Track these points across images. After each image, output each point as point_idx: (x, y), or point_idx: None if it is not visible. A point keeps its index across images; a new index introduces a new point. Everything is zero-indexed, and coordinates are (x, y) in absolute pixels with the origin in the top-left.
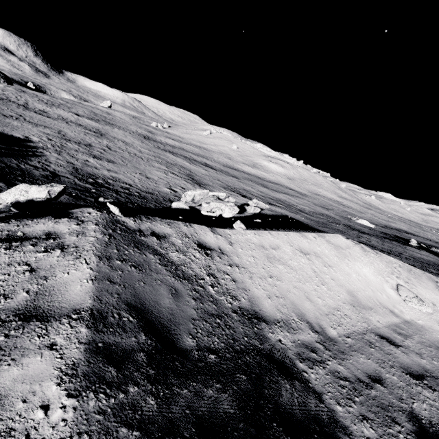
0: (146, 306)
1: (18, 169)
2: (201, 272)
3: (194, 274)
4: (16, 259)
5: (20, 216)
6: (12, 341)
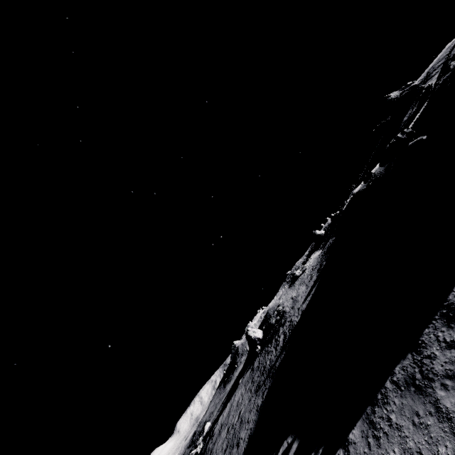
0: None
1: None
2: None
3: None
4: None
5: None
6: None
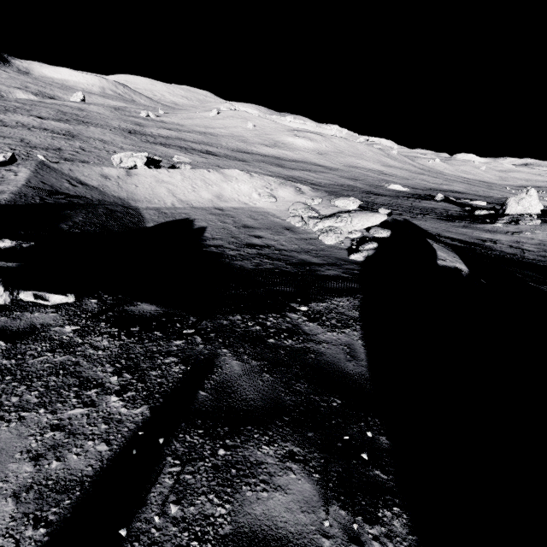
0: (54, 185)
1: None
2: (98, 184)
3: (93, 184)
4: None
5: None
6: None
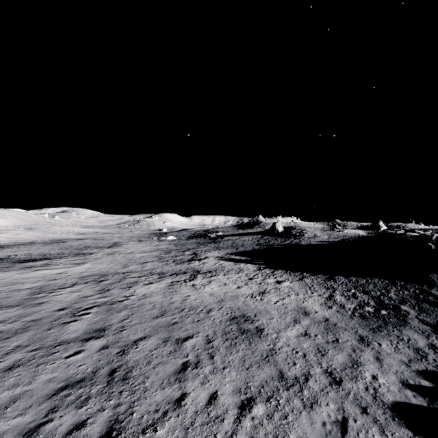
0: None
1: None
2: None
3: None
4: None
5: None
6: None
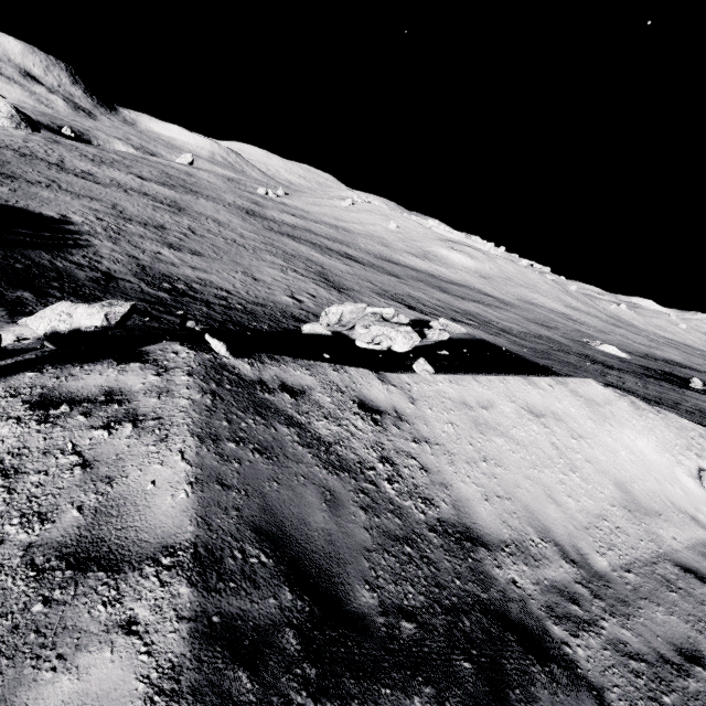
0: (286, 531)
1: (52, 268)
2: (368, 456)
3: (358, 460)
4: (58, 442)
5: (61, 359)
6: (57, 615)
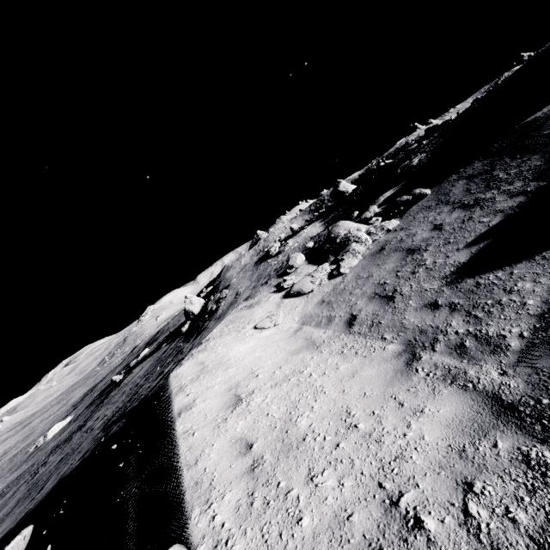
0: None
1: None
2: None
3: None
4: None
5: None
6: None
